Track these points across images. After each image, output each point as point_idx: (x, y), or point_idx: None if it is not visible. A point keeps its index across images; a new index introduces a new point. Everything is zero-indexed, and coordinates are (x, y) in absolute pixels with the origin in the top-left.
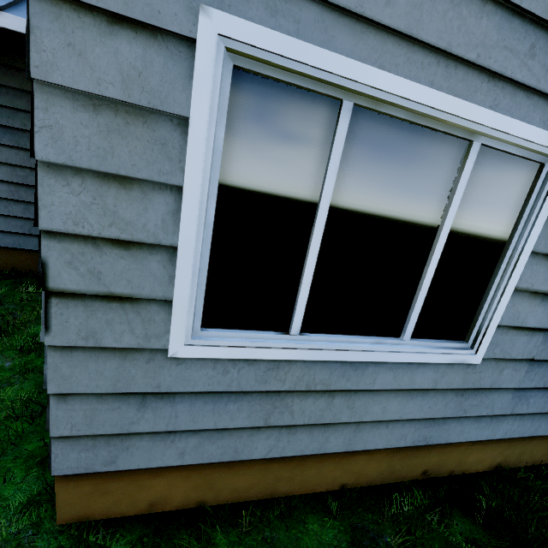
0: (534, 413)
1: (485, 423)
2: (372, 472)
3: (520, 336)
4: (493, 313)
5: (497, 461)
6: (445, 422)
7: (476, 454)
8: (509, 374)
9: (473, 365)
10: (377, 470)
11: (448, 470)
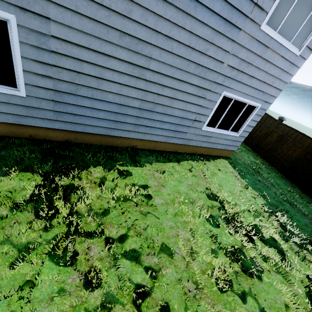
0: (71, 122)
1: (47, 121)
2: (3, 131)
3: (41, 90)
4: (19, 78)
5: (66, 138)
6: (26, 117)
7: (52, 133)
8: (45, 104)
9: (24, 97)
10: (5, 130)
11: (42, 137)
